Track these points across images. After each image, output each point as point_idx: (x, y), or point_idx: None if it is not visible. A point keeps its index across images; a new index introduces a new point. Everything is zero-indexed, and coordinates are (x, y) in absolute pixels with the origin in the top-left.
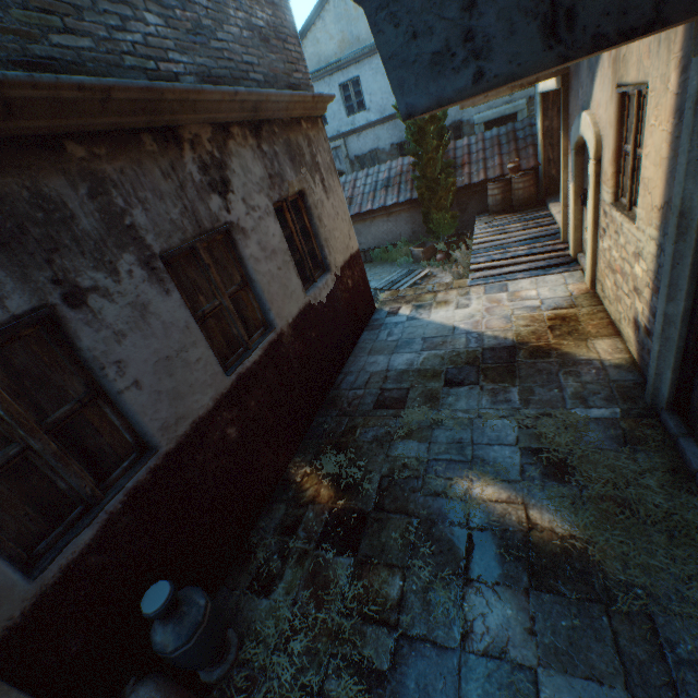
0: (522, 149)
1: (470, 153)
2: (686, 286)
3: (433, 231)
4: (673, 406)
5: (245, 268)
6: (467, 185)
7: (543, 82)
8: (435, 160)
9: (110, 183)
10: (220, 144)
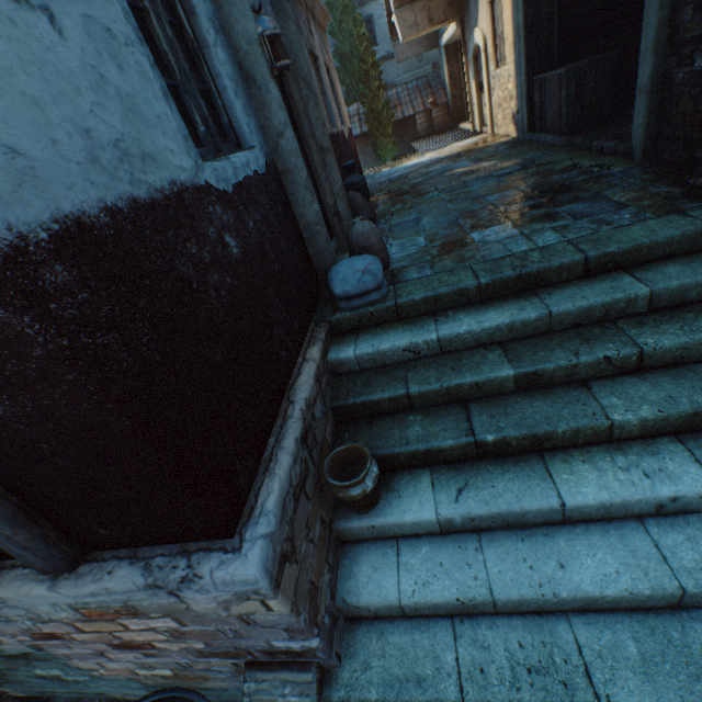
0: (436, 93)
1: (399, 99)
2: (524, 61)
3: (380, 158)
4: (530, 132)
5: (323, 86)
6: (401, 120)
7: (446, 34)
8: (379, 98)
9: (294, 4)
10: (307, 14)
